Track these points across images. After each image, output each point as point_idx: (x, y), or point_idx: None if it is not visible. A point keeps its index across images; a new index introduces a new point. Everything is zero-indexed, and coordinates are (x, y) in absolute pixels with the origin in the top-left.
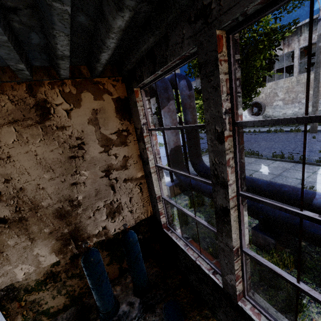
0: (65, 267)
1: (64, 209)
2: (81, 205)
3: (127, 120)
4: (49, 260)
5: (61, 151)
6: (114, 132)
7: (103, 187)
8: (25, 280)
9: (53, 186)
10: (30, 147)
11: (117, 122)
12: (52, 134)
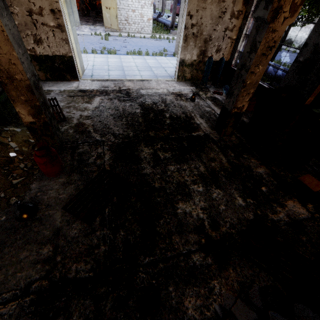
0: (196, 64)
1: (207, 39)
2: (211, 40)
3: (245, 6)
4: (194, 57)
5: (218, 13)
6: (237, 11)
7: (221, 37)
8: (187, 61)
9: (209, 27)
10: (212, 6)
11: (241, 5)
12: (220, 3)
